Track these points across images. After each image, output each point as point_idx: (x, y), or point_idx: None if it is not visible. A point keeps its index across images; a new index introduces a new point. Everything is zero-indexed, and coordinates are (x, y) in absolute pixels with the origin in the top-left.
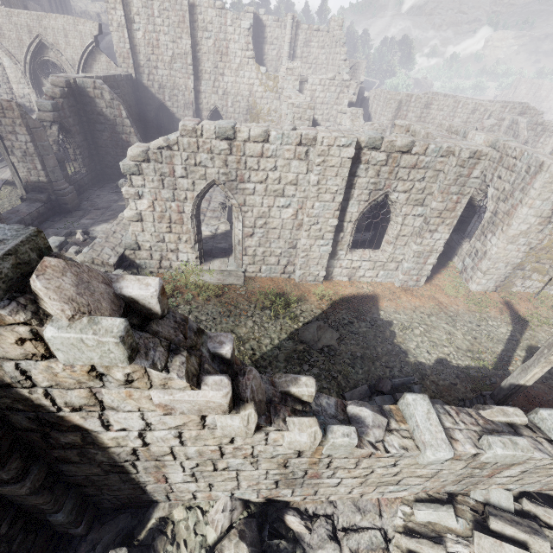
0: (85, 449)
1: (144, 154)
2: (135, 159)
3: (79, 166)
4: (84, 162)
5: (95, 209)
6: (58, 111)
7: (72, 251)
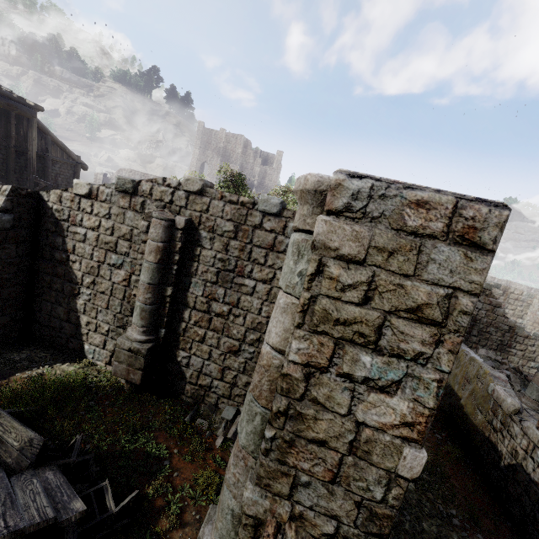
0: None
1: None
2: None
3: None
4: None
5: None
6: None
7: None
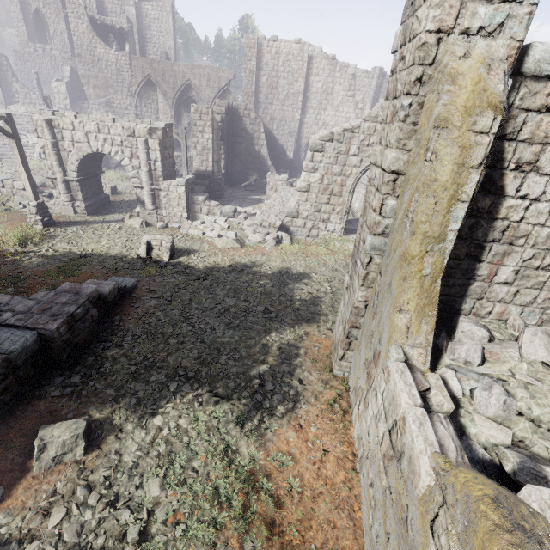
0: (480, 219)
1: (331, 135)
2: (322, 139)
3: (221, 168)
4: (224, 165)
5: (236, 198)
6: (222, 122)
7: (242, 216)
